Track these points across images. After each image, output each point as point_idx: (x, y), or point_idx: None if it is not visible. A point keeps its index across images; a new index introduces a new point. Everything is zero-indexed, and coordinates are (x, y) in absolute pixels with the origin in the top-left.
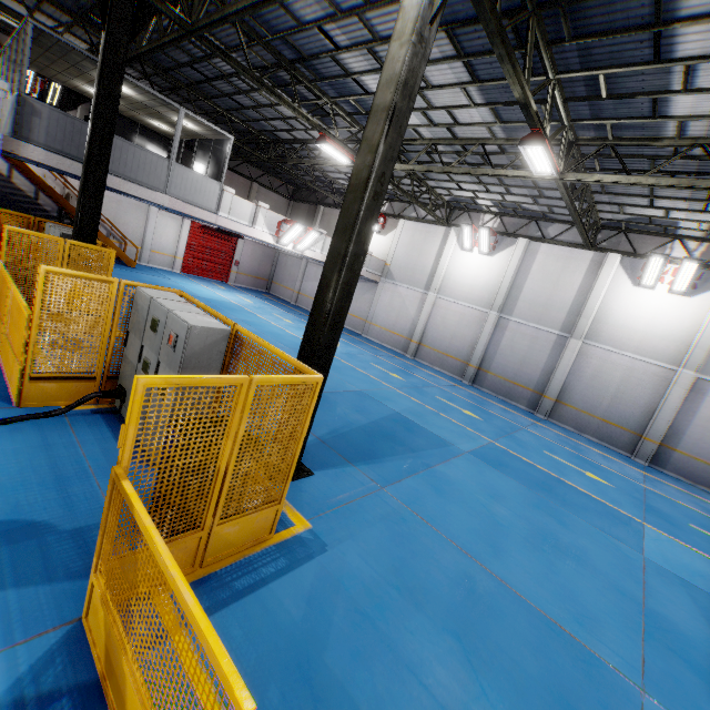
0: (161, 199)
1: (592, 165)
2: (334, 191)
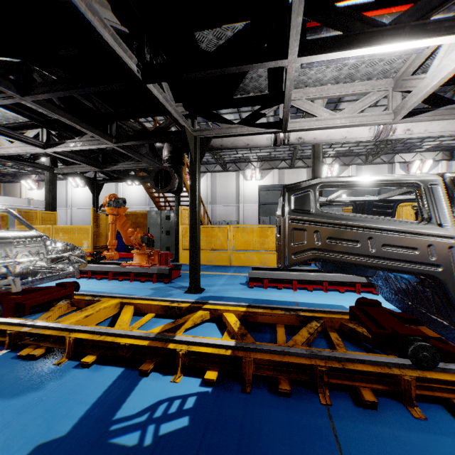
0: None
1: None
2: (3, 175)
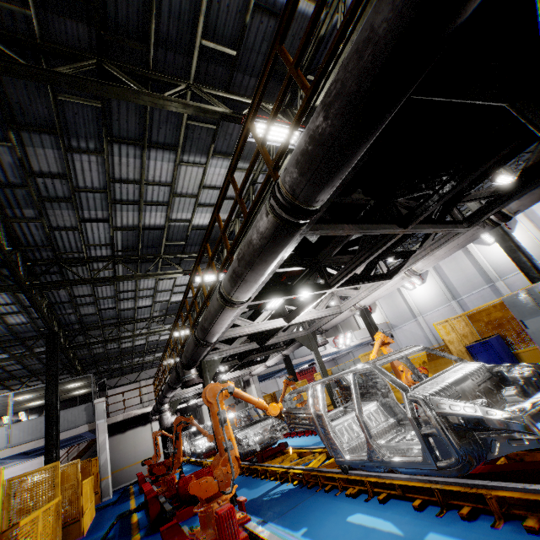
0: (295, 361)
1: (416, 239)
2: None
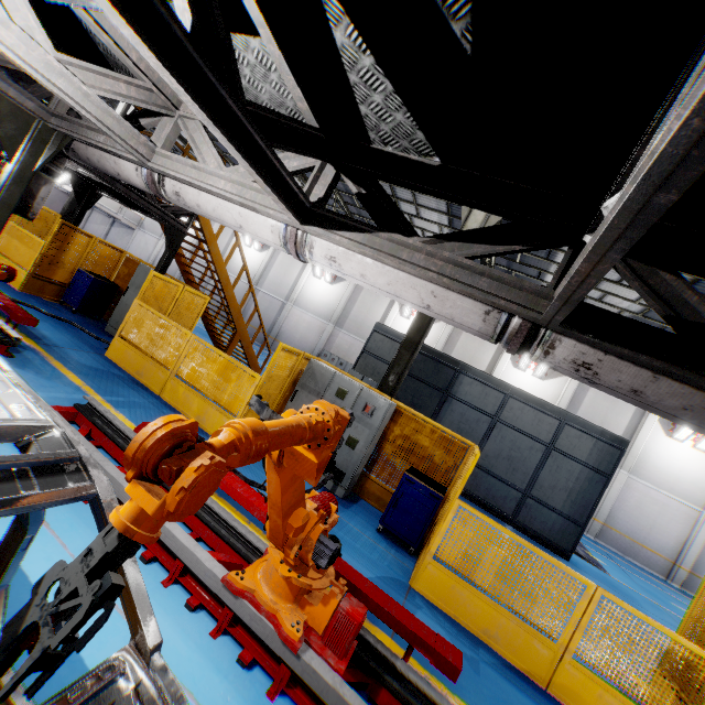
0: None
1: None
2: None
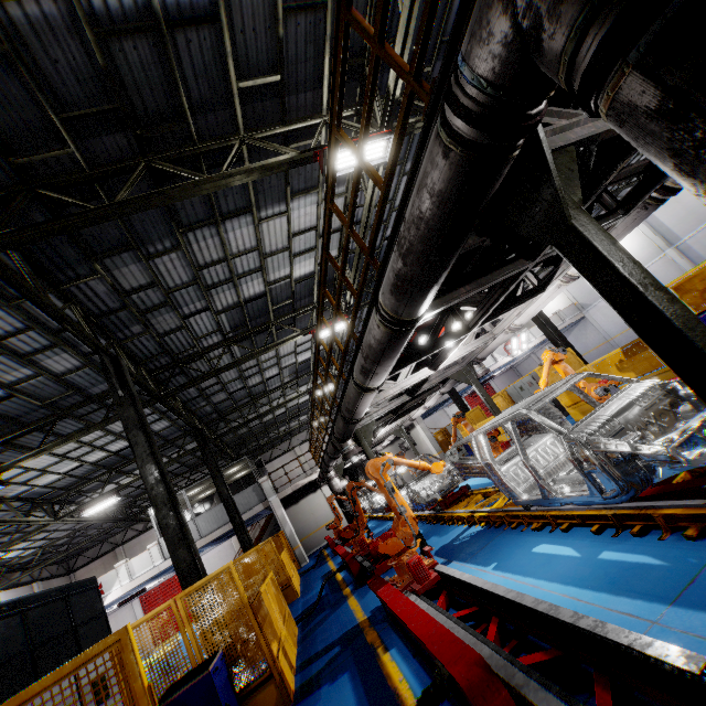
0: (461, 387)
1: None
2: None
